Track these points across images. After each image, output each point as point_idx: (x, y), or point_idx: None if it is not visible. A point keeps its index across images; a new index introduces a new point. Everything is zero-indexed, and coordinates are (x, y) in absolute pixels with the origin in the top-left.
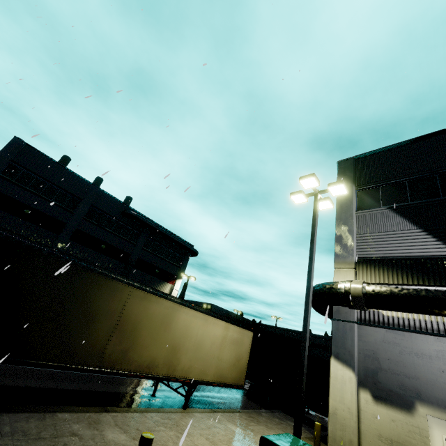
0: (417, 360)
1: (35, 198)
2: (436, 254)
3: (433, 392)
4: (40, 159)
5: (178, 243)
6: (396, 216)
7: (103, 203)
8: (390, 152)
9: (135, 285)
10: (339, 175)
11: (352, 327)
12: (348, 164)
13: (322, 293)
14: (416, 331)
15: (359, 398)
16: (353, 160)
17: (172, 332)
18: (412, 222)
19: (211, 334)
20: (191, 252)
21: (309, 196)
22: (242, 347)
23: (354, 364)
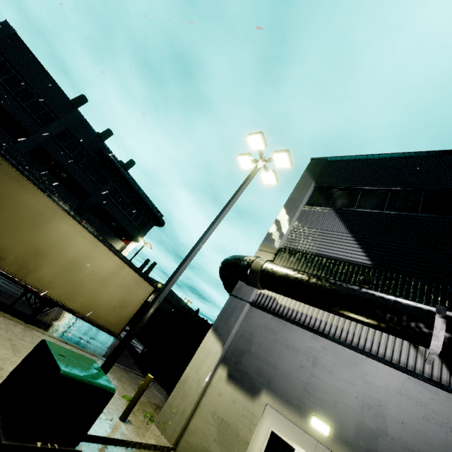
0: (285, 351)
1: (4, 94)
2: (352, 260)
3: (283, 384)
4: (26, 56)
5: (147, 206)
6: (336, 218)
7: (80, 133)
8: (361, 162)
9: (9, 159)
10: (306, 170)
11: (243, 306)
12: (319, 162)
13: (228, 262)
14: (297, 322)
15: (215, 374)
16: (325, 160)
17: (42, 235)
18: (347, 226)
19: (97, 263)
20: (158, 220)
21: (255, 161)
22: (134, 296)
23: (226, 340)
